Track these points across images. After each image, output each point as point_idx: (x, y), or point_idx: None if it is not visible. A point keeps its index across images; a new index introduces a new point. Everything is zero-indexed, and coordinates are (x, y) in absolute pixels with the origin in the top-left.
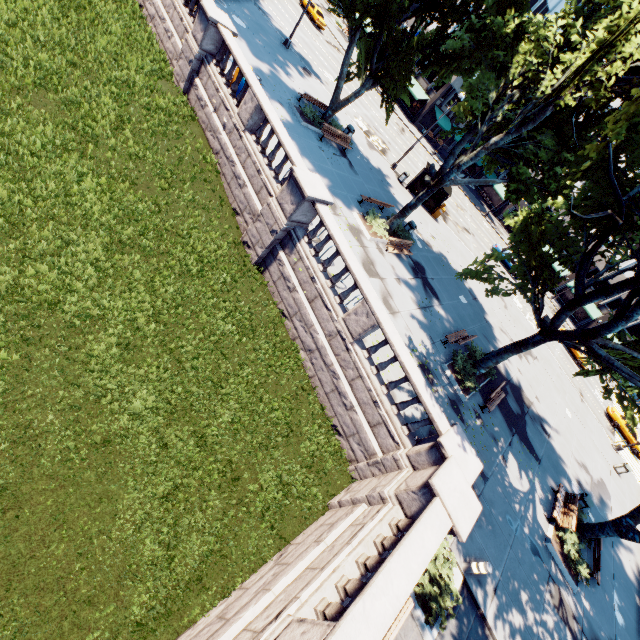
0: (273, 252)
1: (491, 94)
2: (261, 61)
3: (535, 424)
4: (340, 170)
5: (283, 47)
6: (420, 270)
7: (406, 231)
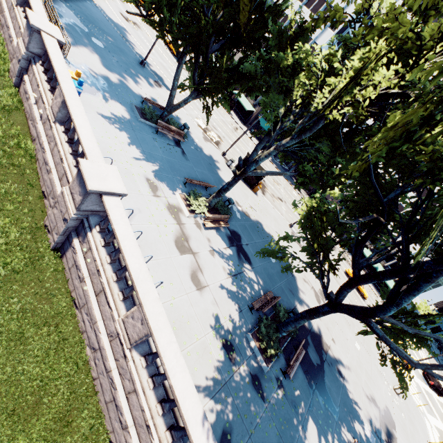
0: (69, 238)
1: (280, 108)
2: (111, 71)
3: (332, 370)
4: (171, 157)
5: (139, 65)
6: (236, 238)
7: (226, 206)
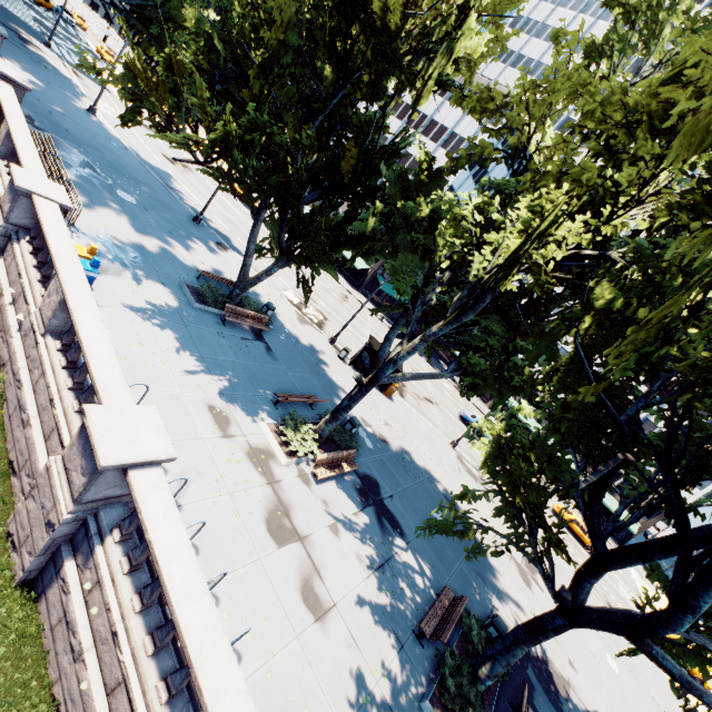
0: (56, 559)
1: (418, 276)
2: (148, 236)
3: None
4: (249, 360)
5: (192, 223)
6: (372, 488)
7: (347, 431)
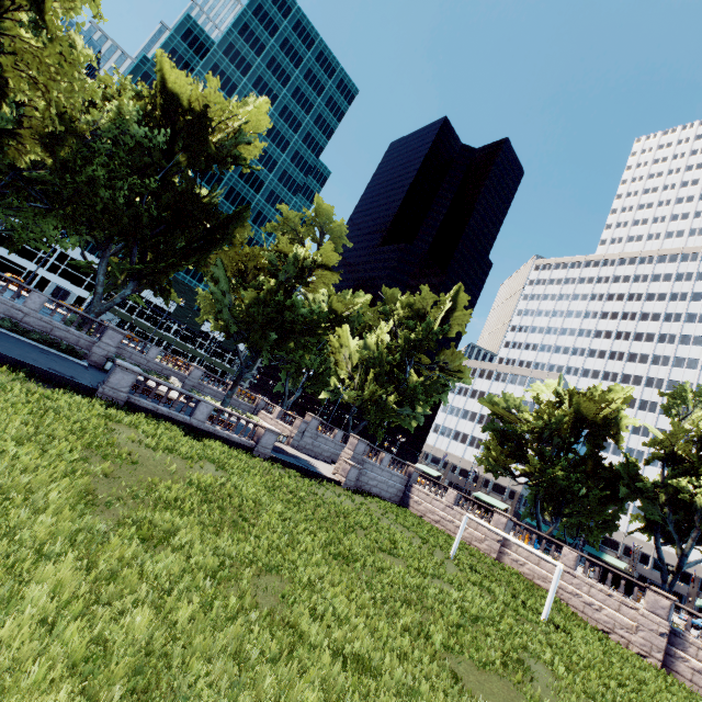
0: (668, 652)
1: (655, 510)
2: None
3: None
4: None
5: None
6: None
7: None
